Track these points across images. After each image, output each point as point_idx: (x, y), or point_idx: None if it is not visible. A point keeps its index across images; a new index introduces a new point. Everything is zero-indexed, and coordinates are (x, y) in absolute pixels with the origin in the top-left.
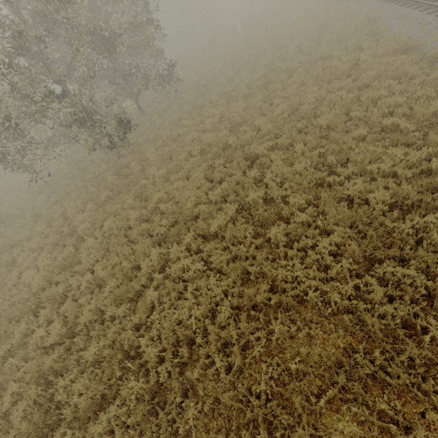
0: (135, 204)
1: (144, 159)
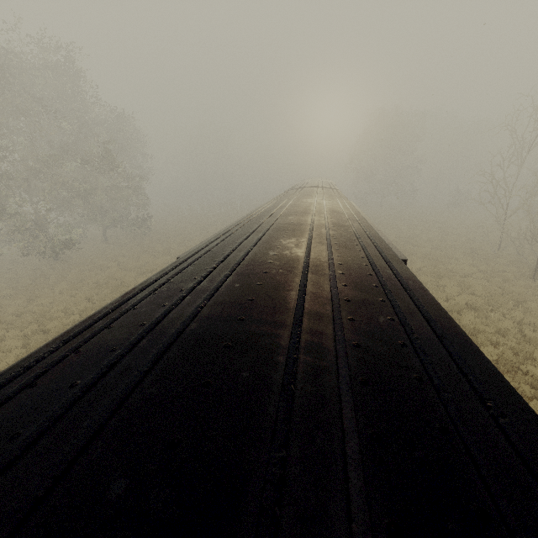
0: (22, 304)
1: (66, 276)
